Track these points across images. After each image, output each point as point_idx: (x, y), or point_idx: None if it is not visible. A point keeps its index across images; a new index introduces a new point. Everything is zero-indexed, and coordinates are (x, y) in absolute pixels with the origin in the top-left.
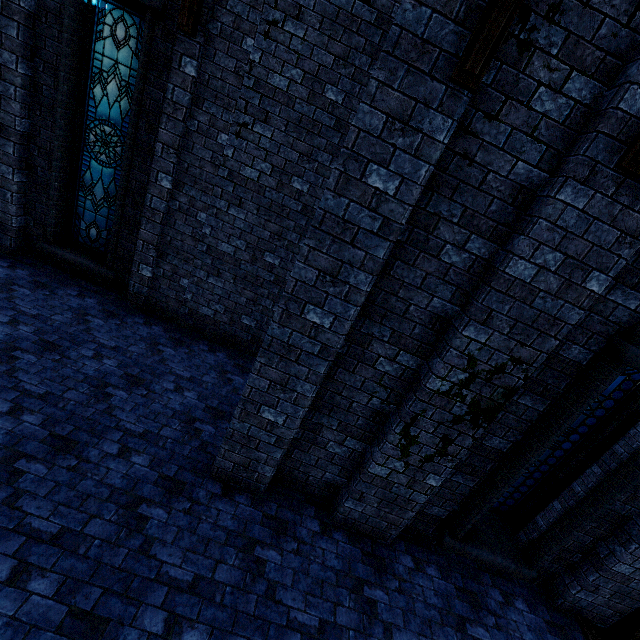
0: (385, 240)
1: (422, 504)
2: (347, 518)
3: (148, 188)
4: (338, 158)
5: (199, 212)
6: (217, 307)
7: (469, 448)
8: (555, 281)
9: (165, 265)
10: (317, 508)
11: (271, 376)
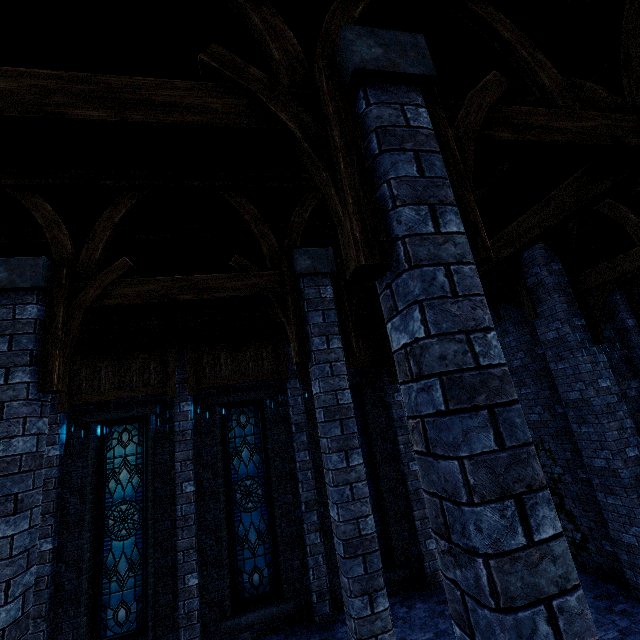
0: (622, 402)
1: None
2: None
3: (406, 478)
4: (588, 385)
5: None
6: None
7: None
8: None
9: None
10: None
11: None
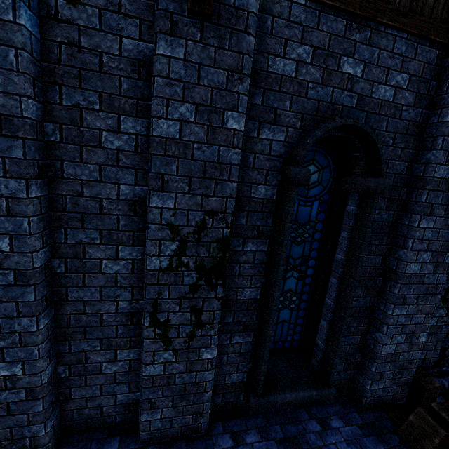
0: (15, 138)
1: (212, 380)
2: (151, 432)
3: None
4: None
5: None
6: None
7: (221, 309)
8: (200, 130)
9: None
10: (122, 436)
11: None
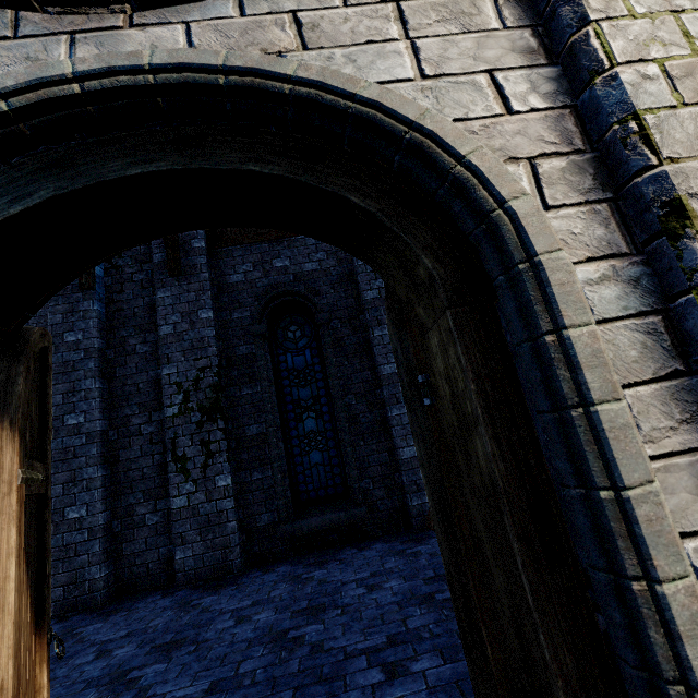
0: (91, 358)
1: (233, 510)
2: (186, 572)
3: None
4: None
5: None
6: None
7: (226, 439)
8: (186, 325)
9: None
10: (165, 590)
11: (62, 480)
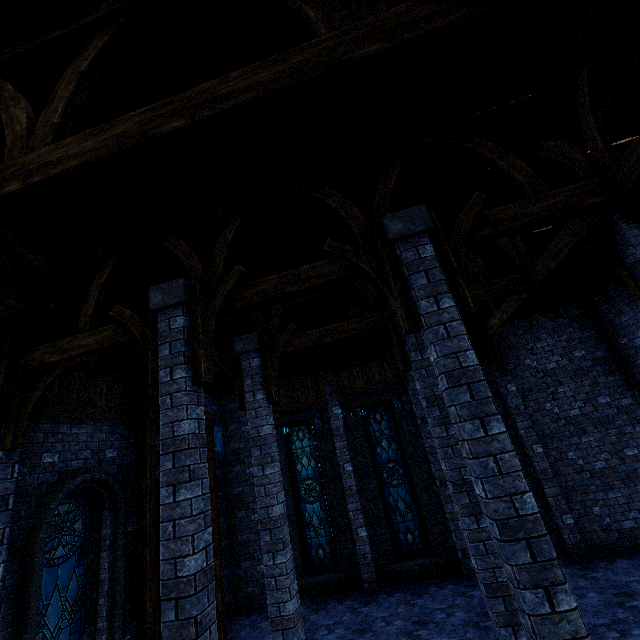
0: None
1: None
2: None
3: (532, 459)
4: None
5: (567, 453)
6: (632, 514)
7: None
8: None
9: (574, 506)
10: None
11: None
